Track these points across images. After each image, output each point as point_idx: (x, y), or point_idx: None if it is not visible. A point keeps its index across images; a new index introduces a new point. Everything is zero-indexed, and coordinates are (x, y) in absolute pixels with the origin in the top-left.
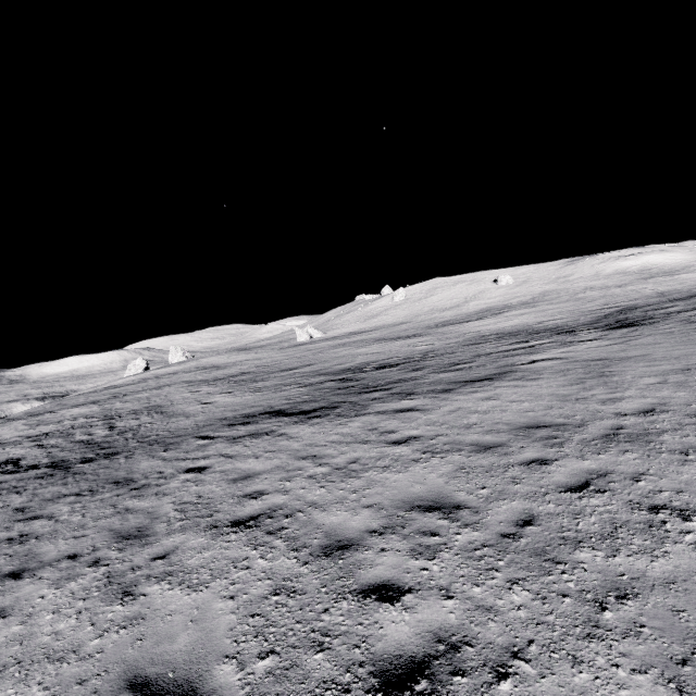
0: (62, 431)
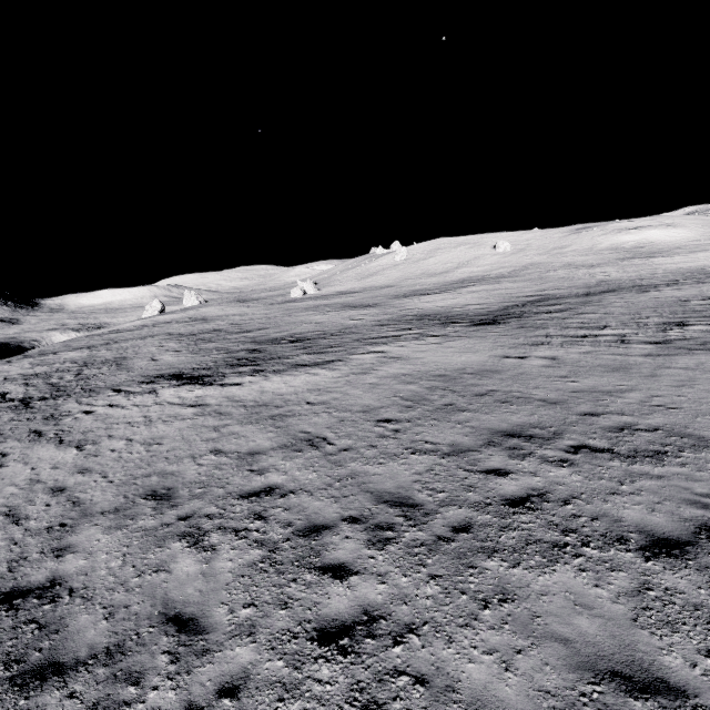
0: (48, 373)
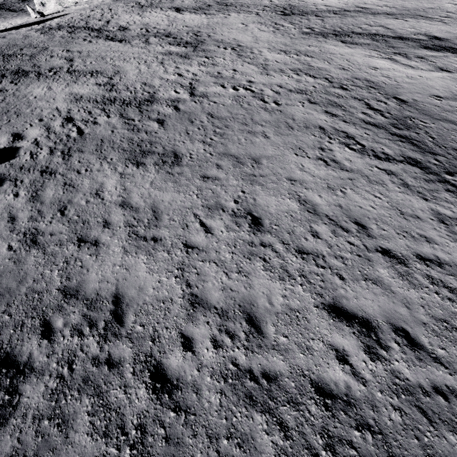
0: None
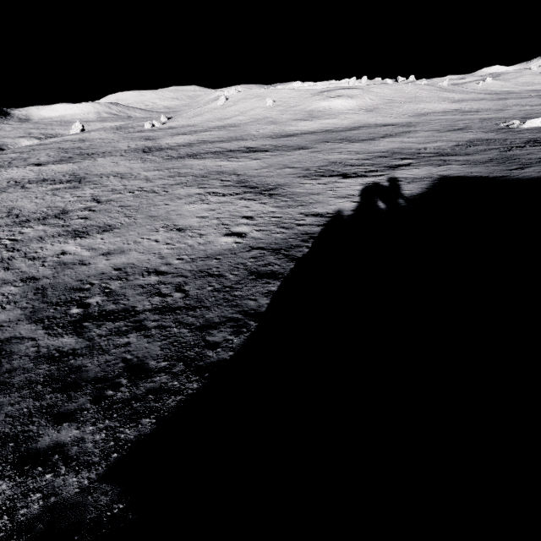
0: (0, 162)
